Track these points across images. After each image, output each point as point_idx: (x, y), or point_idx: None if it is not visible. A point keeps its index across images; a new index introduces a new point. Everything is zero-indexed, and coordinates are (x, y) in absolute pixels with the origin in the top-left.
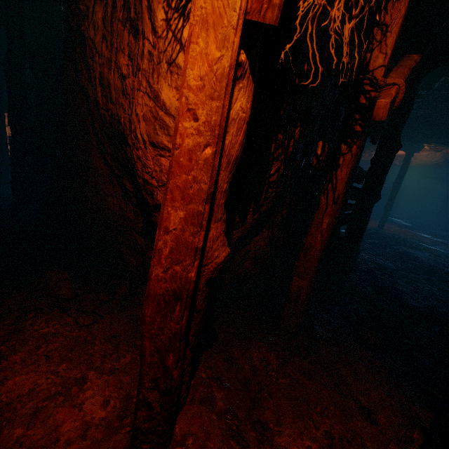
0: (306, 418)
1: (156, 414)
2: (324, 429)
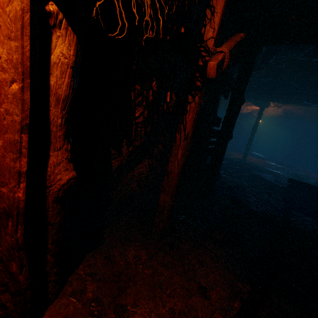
0: (157, 299)
1: (12, 312)
2: (169, 306)
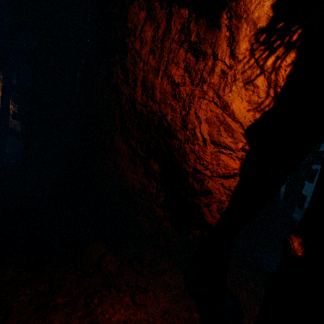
0: None
1: None
2: None
